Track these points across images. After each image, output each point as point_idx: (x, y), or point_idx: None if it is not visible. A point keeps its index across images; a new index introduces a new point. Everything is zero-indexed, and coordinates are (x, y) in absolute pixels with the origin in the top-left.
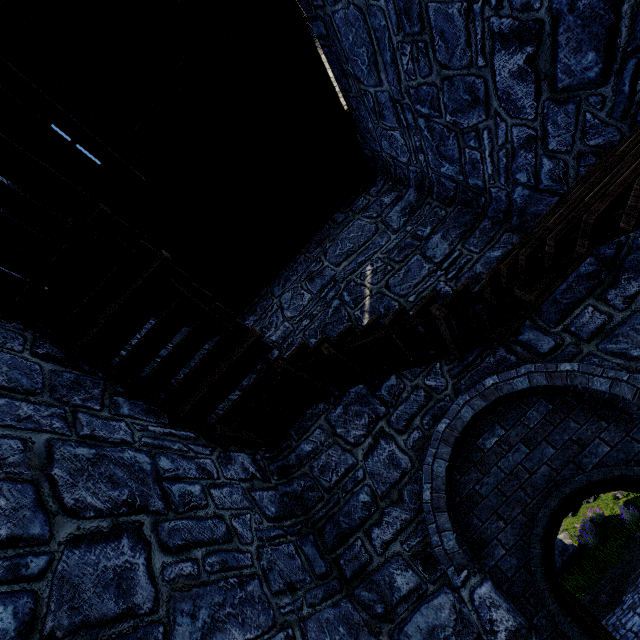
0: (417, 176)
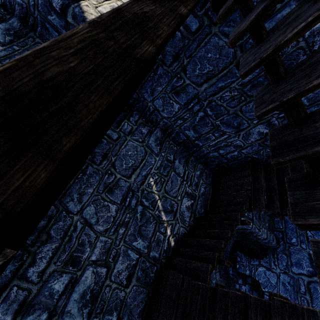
0: (165, 125)
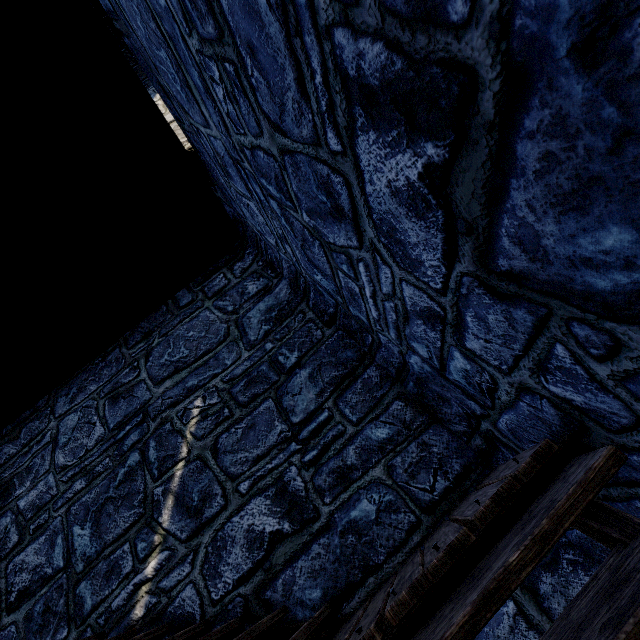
0: (290, 267)
